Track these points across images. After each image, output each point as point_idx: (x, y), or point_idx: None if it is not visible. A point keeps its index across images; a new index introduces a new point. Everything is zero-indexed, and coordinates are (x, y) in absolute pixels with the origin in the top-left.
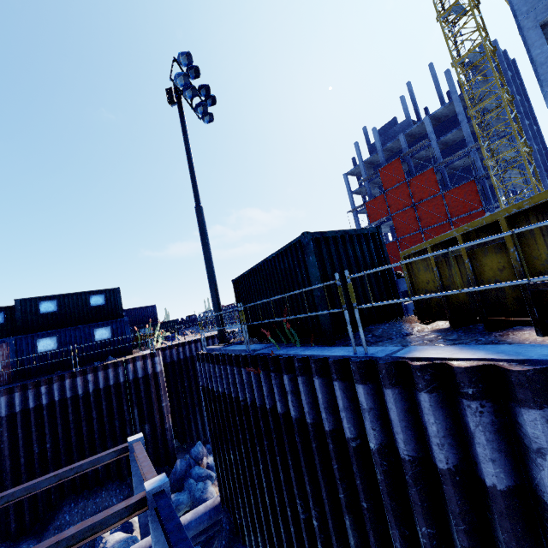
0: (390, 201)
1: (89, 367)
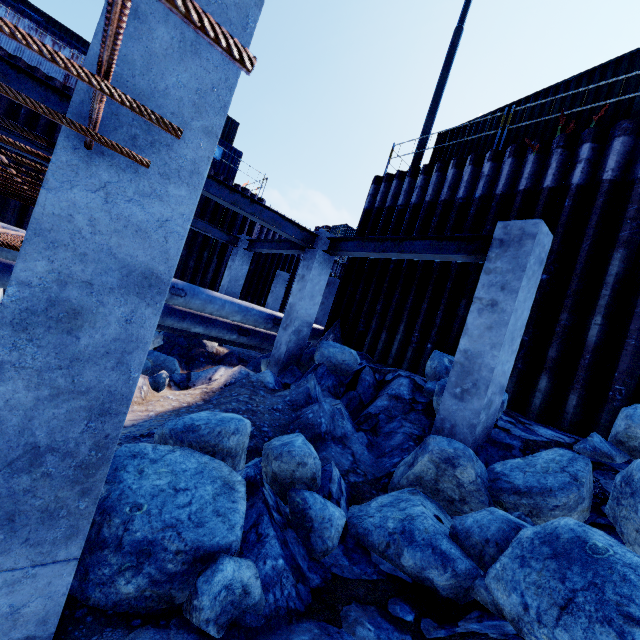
0: None
1: None
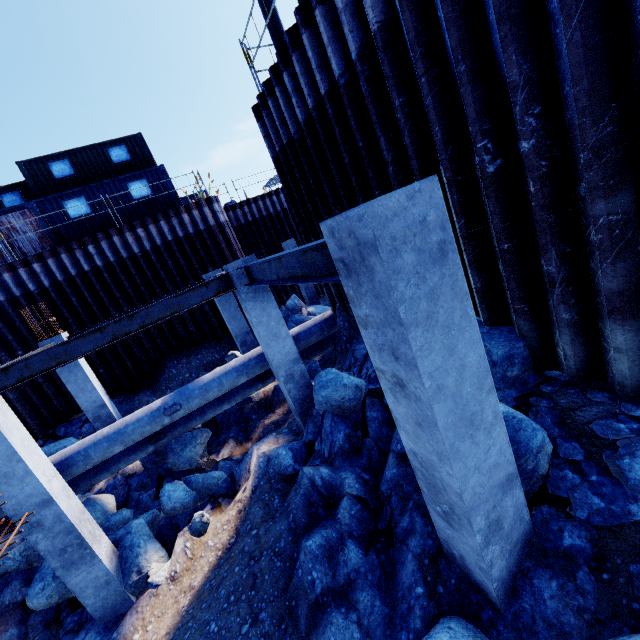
0: None
1: (135, 221)
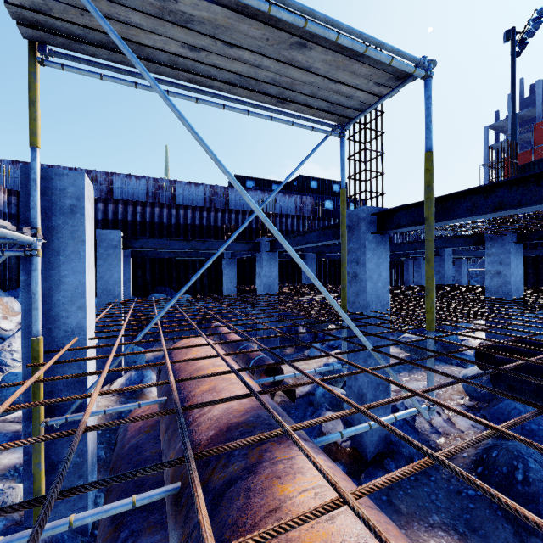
0: (536, 157)
1: None
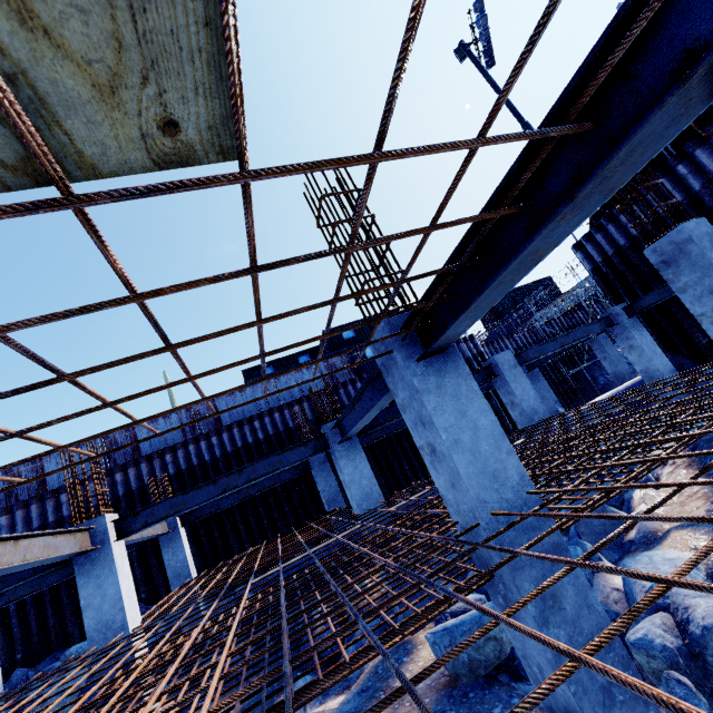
0: None
1: None
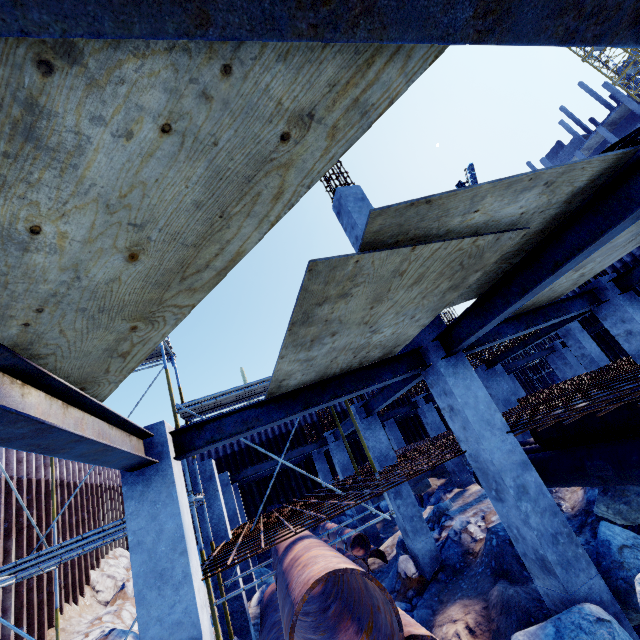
0: None
1: None
